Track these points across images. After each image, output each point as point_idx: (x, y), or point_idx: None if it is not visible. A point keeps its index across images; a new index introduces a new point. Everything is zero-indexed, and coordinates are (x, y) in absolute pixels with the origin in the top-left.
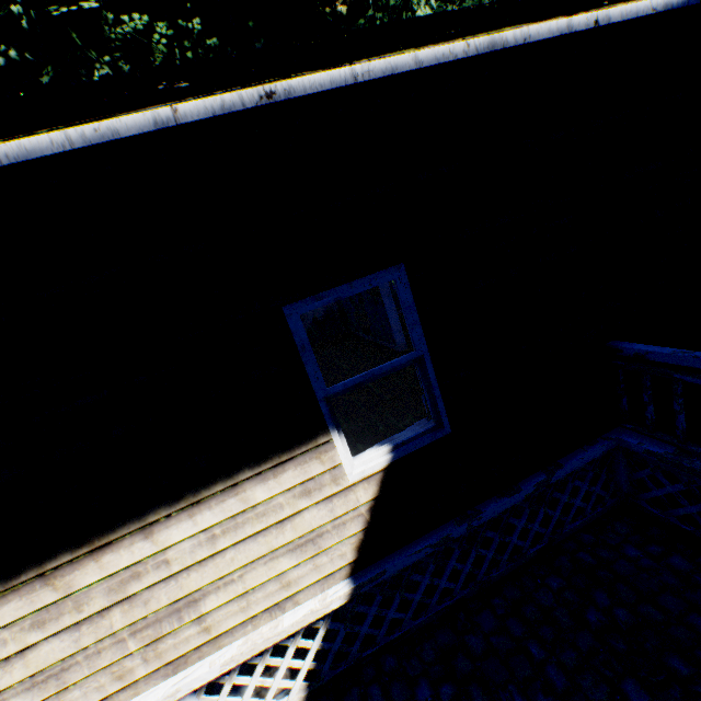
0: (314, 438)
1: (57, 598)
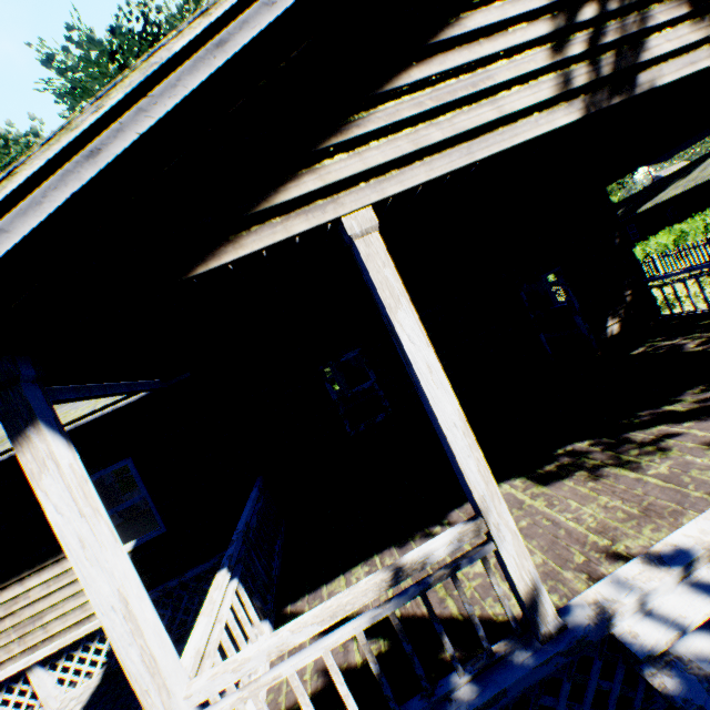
0: None
1: None
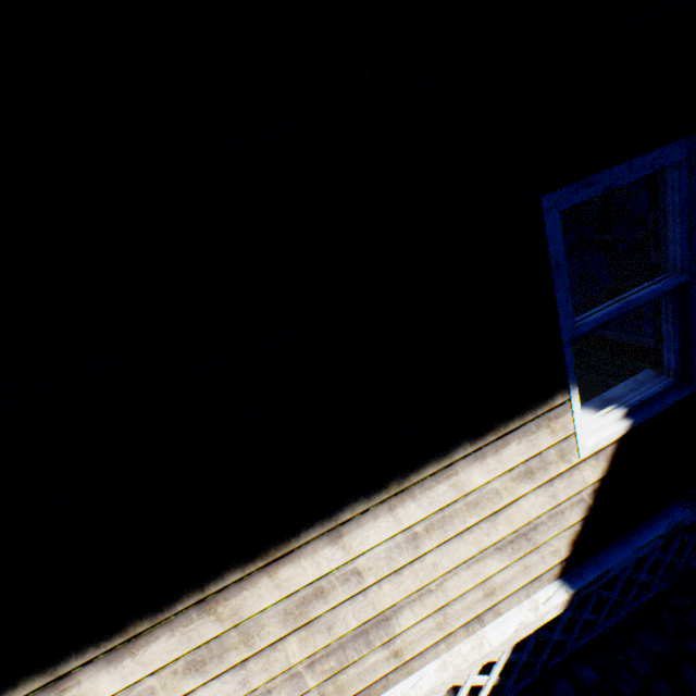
0: (548, 399)
1: (220, 631)
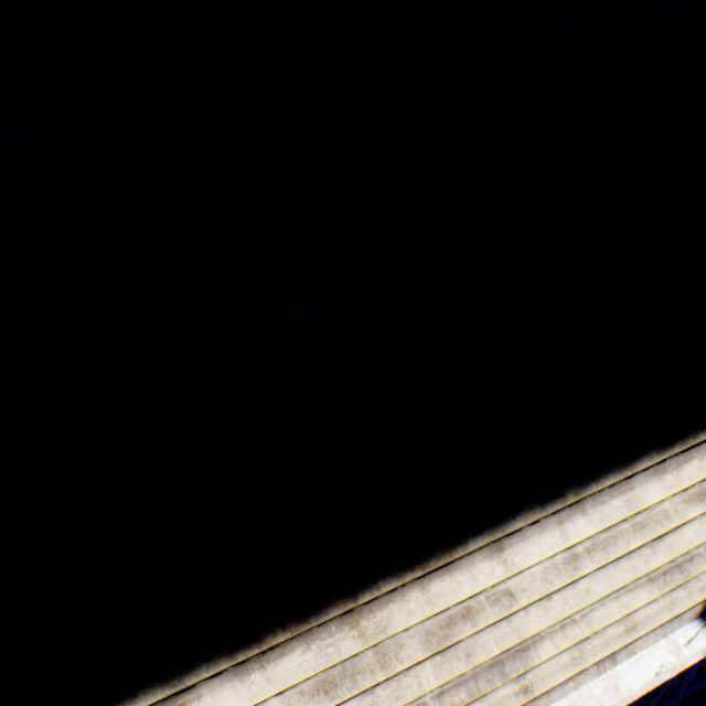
0: None
1: (358, 649)
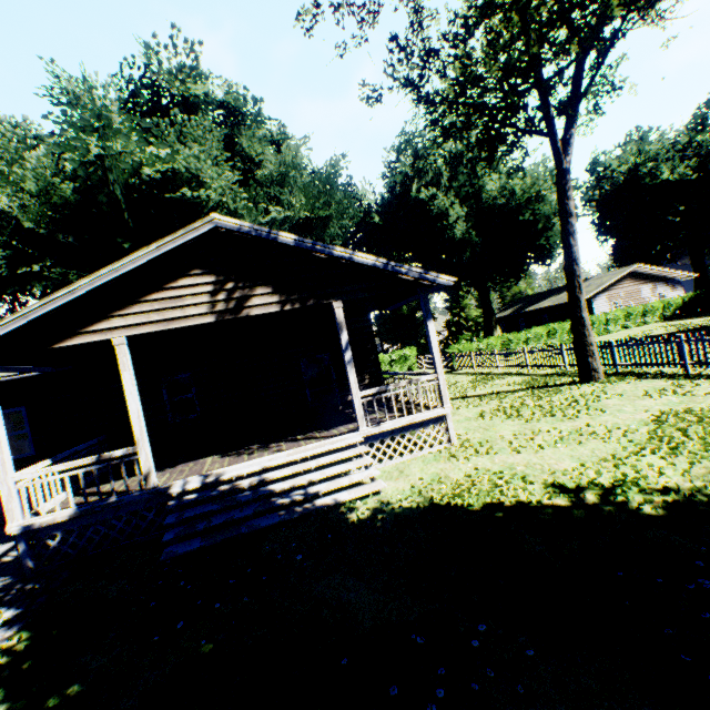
0: None
1: None
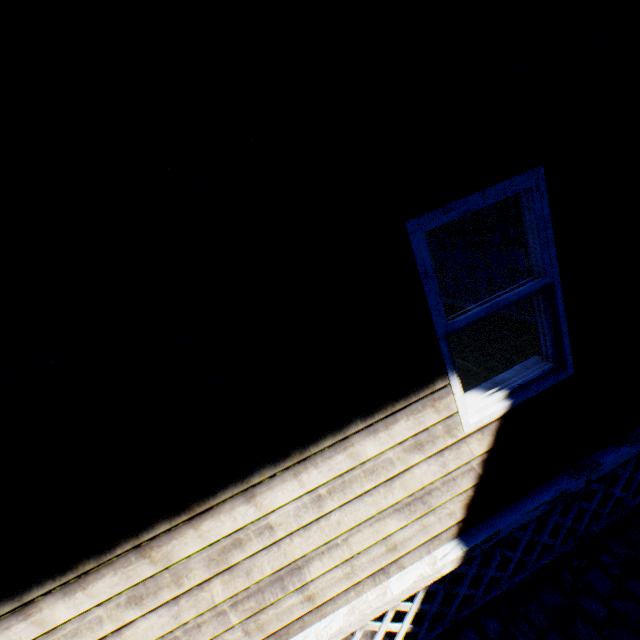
0: (430, 383)
1: (154, 571)
